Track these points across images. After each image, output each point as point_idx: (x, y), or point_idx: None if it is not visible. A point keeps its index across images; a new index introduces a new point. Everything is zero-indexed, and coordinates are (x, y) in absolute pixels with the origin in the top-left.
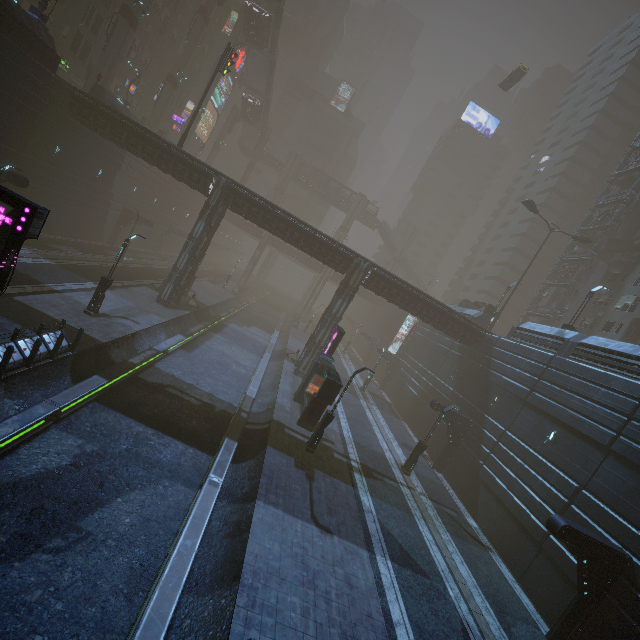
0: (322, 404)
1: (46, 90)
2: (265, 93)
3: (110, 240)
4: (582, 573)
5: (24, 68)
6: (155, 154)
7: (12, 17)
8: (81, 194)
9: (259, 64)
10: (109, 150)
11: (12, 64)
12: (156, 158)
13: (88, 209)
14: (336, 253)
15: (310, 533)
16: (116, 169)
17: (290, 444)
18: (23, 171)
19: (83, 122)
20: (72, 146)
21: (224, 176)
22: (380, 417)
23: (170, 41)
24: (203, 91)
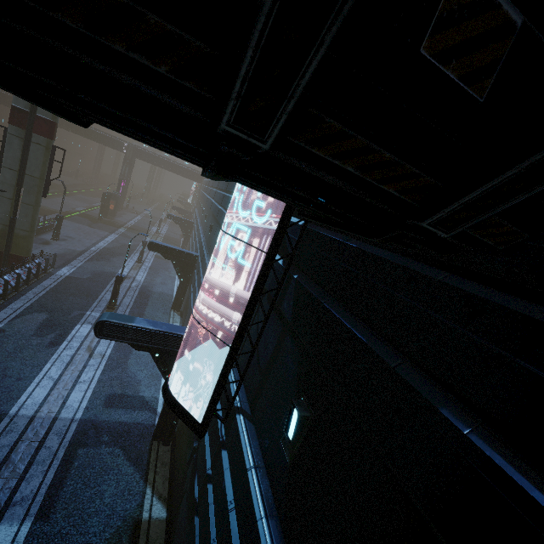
0: (107, 206)
1: None
2: None
3: None
4: (182, 230)
5: None
6: None
7: None
8: None
9: None
10: None
11: None
12: None
13: None
14: (114, 141)
15: (85, 226)
16: None
17: (90, 218)
18: None
19: None
20: None
21: None
22: (166, 226)
23: None
24: None
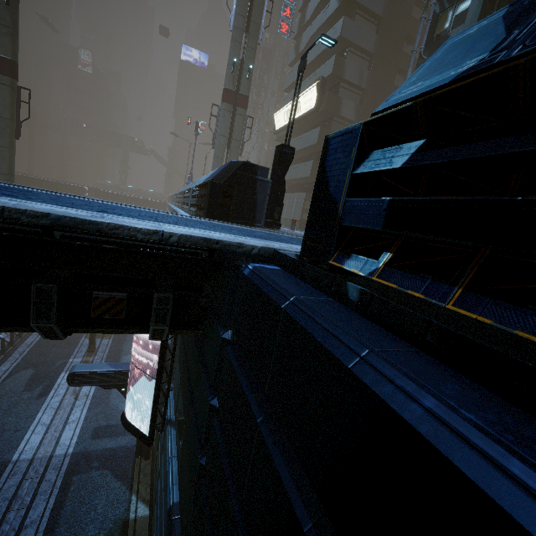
0: None
1: None
2: None
3: None
4: None
5: None
6: None
7: None
8: None
9: None
10: None
11: None
12: None
13: None
14: (75, 188)
15: None
16: None
17: None
18: None
19: None
20: None
21: None
22: None
23: None
24: None
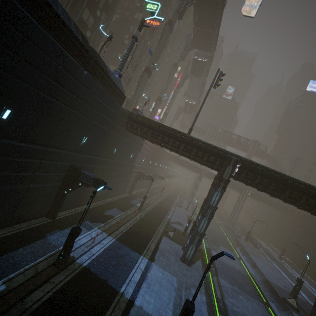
0: None
1: (116, 117)
2: (198, 97)
3: (129, 191)
4: None
5: (108, 106)
6: (181, 146)
7: (107, 77)
8: (121, 171)
9: (196, 84)
10: (137, 142)
11: (103, 105)
12: (182, 149)
13: (123, 178)
14: None
15: None
16: (138, 151)
17: None
18: (97, 168)
19: (132, 131)
20: (122, 145)
21: (235, 156)
22: None
23: (154, 83)
24: (169, 102)
